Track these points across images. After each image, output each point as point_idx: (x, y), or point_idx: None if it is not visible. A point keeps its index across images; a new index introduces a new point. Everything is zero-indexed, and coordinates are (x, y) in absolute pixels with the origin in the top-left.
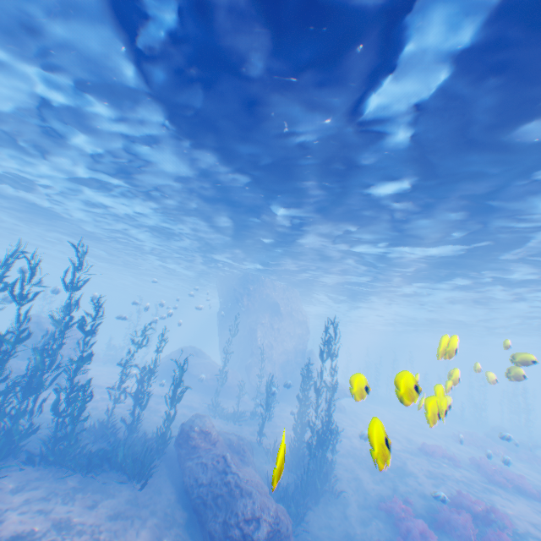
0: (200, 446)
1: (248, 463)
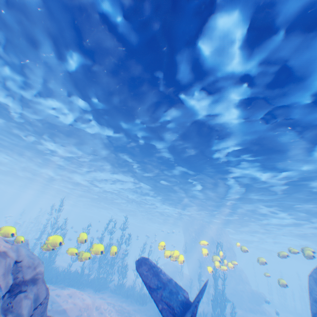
0: None
1: None
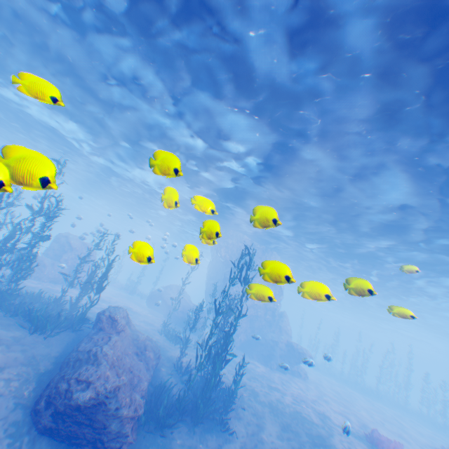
0: (104, 329)
1: (141, 359)
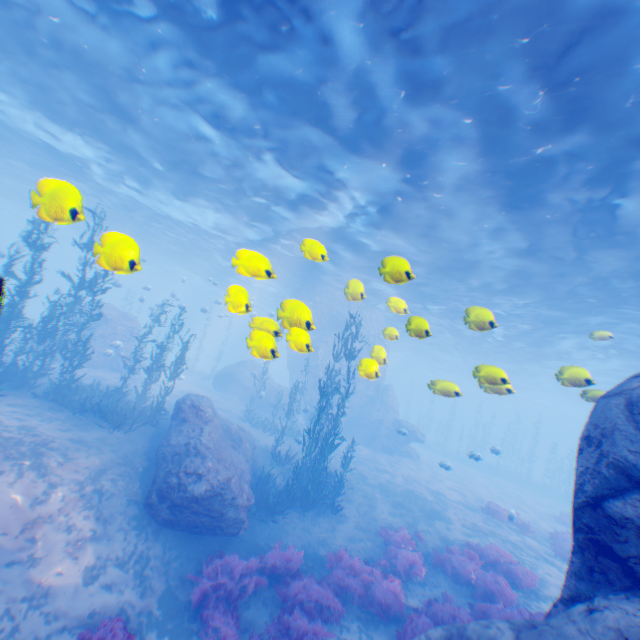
0: (190, 421)
1: (237, 450)
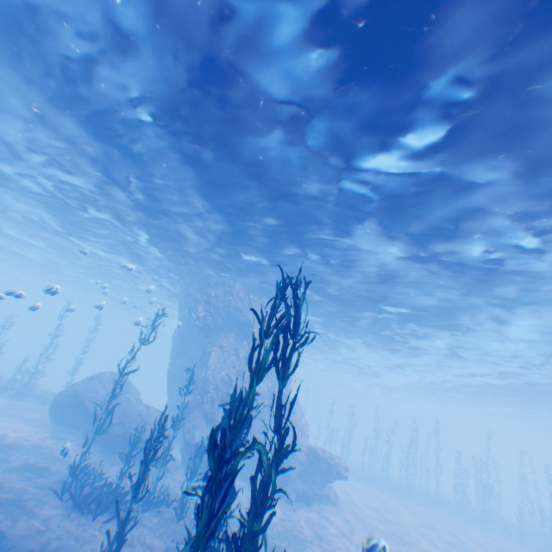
0: None
1: None
